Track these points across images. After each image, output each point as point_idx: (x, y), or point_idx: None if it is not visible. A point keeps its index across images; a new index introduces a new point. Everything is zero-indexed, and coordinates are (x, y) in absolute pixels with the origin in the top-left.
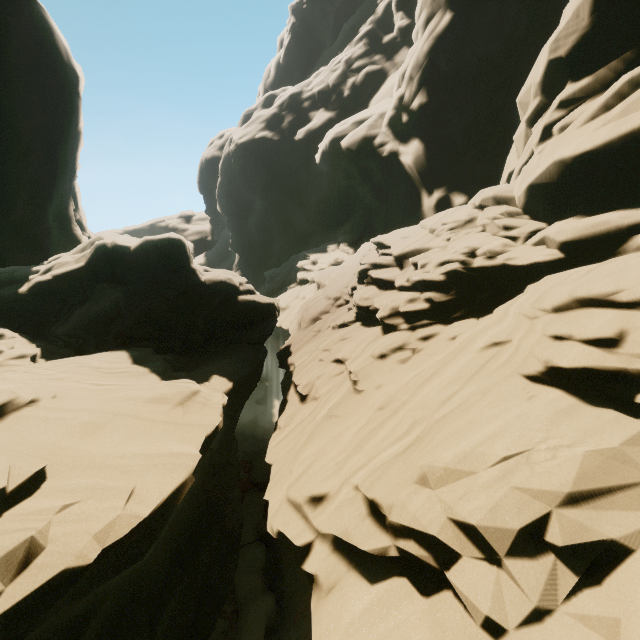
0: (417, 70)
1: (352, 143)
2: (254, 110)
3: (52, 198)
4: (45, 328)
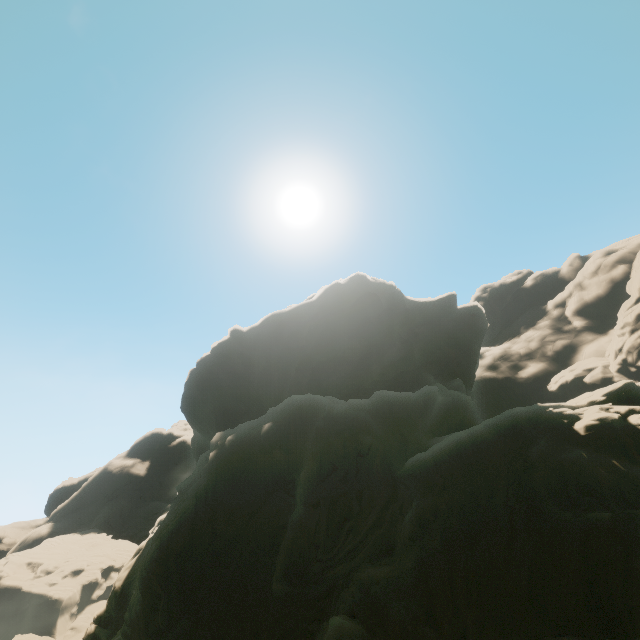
0: (634, 349)
1: (595, 380)
2: None
3: None
4: None
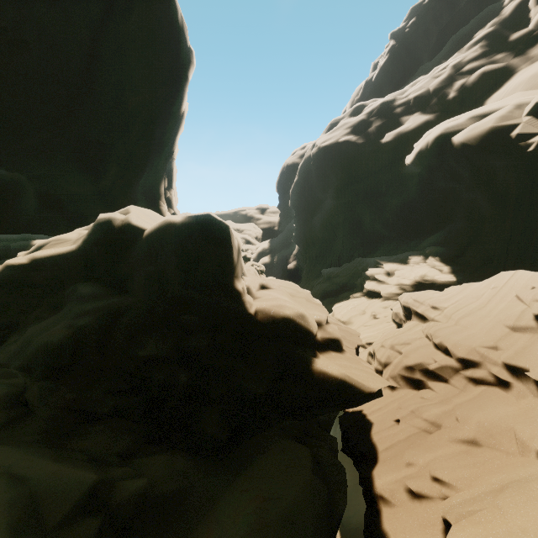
0: None
1: (472, 137)
2: (341, 119)
3: (143, 173)
4: (10, 334)
